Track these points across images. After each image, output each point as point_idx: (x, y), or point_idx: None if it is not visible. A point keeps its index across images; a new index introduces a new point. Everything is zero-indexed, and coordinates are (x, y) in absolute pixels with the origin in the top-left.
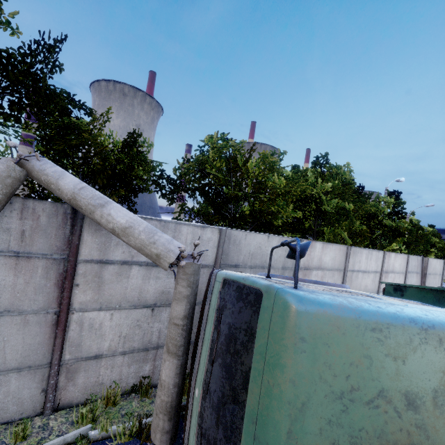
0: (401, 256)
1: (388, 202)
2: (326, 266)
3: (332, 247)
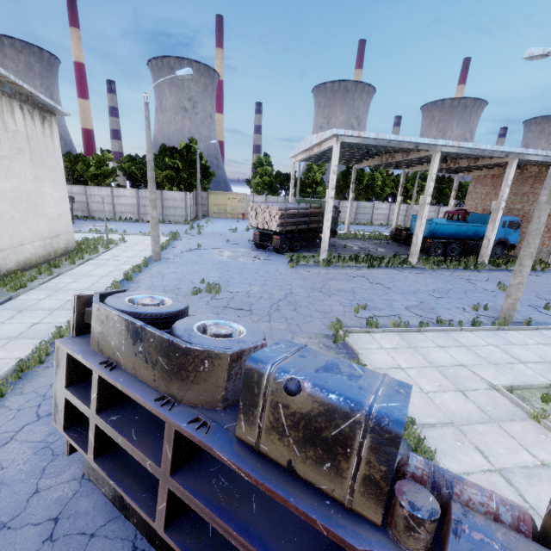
0: (130, 190)
1: (170, 163)
2: (75, 193)
3: (76, 186)
